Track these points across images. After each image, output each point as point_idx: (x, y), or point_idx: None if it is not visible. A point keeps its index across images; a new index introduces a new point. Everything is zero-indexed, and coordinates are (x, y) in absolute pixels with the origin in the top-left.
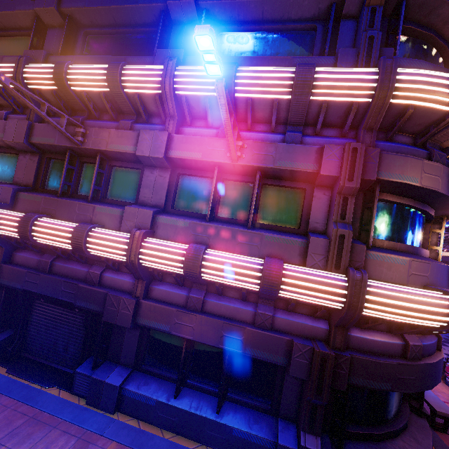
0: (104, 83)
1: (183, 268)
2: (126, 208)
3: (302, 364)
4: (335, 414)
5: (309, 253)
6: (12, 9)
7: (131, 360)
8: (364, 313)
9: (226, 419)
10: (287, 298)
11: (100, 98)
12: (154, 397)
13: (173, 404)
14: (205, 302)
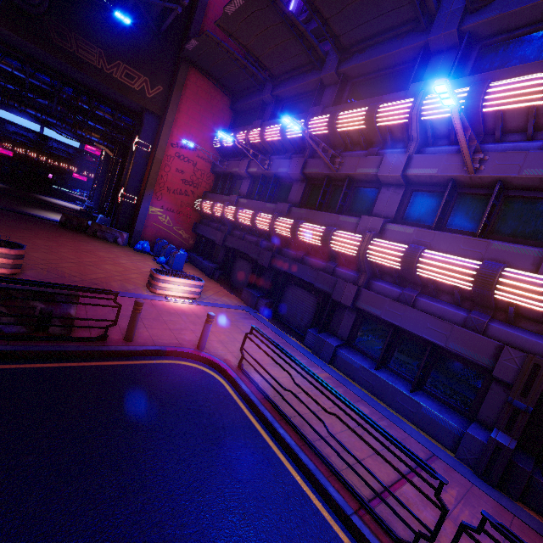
0: (362, 122)
1: (401, 261)
2: (362, 217)
3: (510, 368)
4: None
5: None
6: (306, 81)
7: (345, 336)
8: None
9: (417, 398)
10: (507, 306)
11: (356, 134)
12: (359, 362)
13: (373, 371)
14: (417, 300)
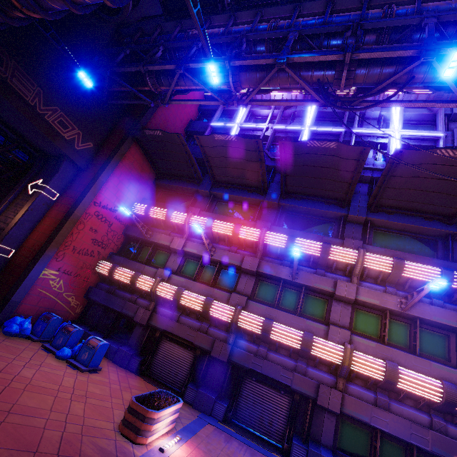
0: (317, 251)
1: (386, 376)
2: (331, 326)
3: None
4: None
5: None
6: (248, 197)
7: (330, 443)
8: None
9: None
10: (456, 412)
11: (307, 255)
12: None
13: None
14: (390, 404)
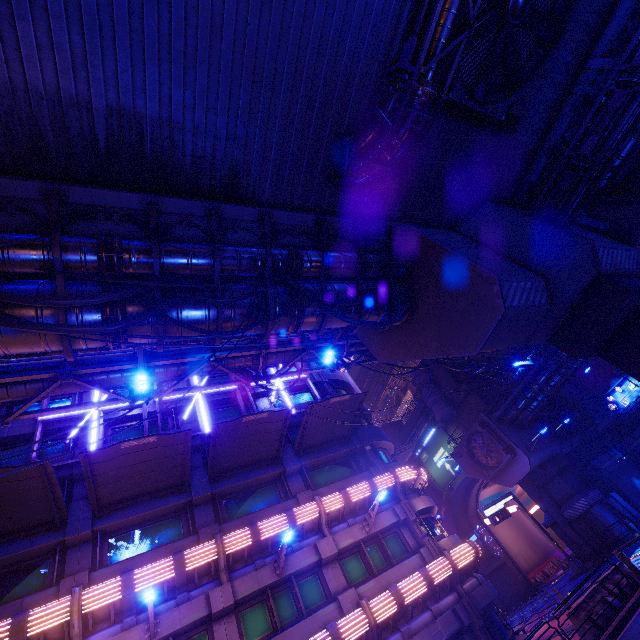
0: (286, 524)
1: (397, 601)
2: (339, 597)
3: (465, 614)
4: (493, 639)
5: (425, 557)
6: (166, 504)
7: None
8: (458, 567)
9: None
10: (435, 588)
11: (277, 536)
12: None
13: None
14: (410, 629)
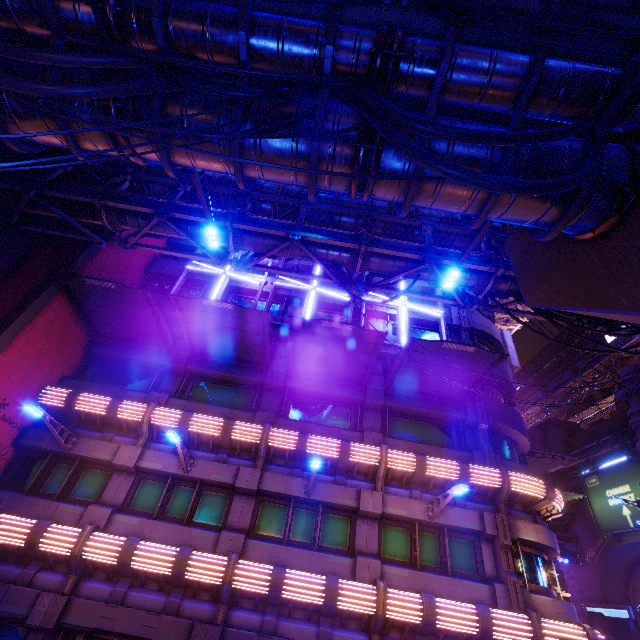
0: (336, 452)
1: (424, 616)
2: (358, 558)
3: None
4: None
5: (497, 597)
6: (243, 375)
7: None
8: None
9: None
10: None
11: (324, 458)
12: None
13: None
14: None
